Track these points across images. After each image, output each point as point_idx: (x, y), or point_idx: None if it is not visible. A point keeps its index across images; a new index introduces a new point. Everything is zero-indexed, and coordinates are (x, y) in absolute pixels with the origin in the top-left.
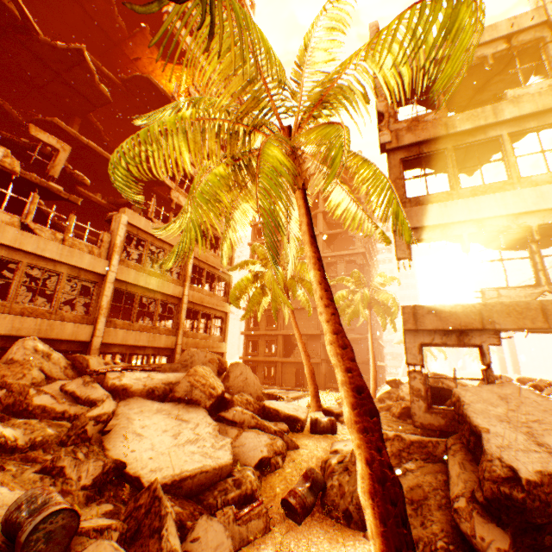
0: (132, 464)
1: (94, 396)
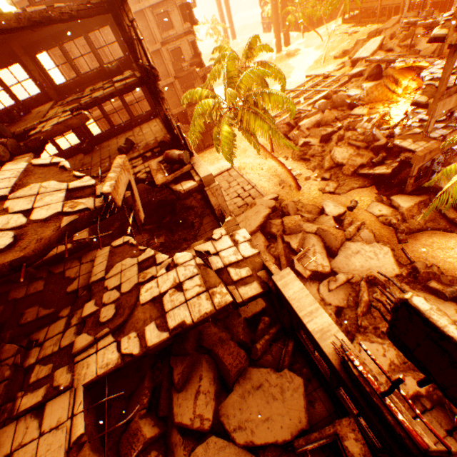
0: (389, 275)
1: (344, 279)
